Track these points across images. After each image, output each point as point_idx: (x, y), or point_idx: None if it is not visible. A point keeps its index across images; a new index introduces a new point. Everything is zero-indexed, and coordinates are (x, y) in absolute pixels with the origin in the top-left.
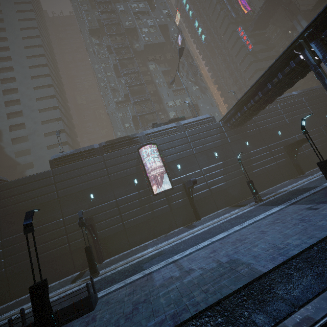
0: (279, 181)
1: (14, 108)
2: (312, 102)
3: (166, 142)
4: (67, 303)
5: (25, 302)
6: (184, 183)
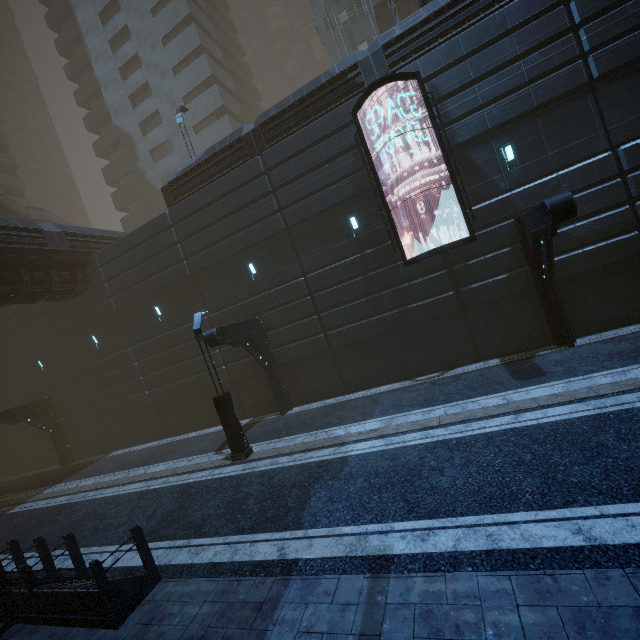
0: None
1: (135, 80)
2: None
3: (463, 58)
4: (153, 524)
5: (163, 456)
6: (519, 216)
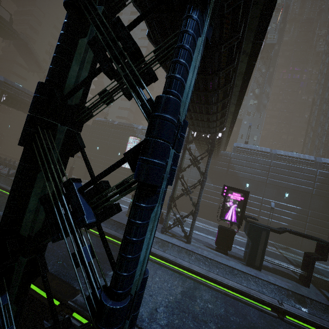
0: (209, 218)
1: None
2: (328, 181)
3: None
4: None
5: None
6: None
